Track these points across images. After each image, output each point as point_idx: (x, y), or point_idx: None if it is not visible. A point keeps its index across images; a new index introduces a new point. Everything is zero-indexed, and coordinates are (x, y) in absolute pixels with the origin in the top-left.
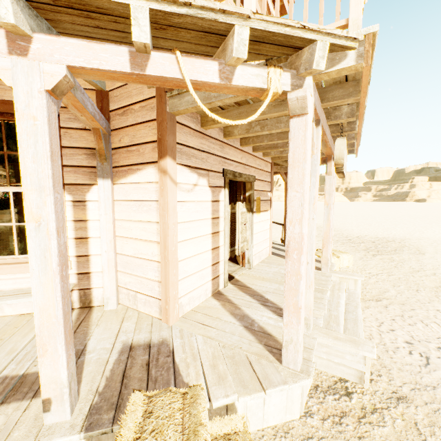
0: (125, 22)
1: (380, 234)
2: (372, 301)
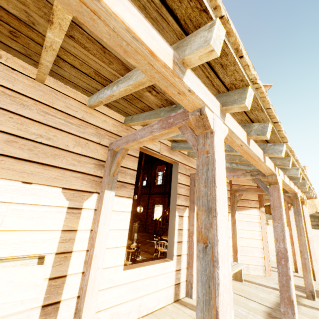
0: None
1: None
2: None
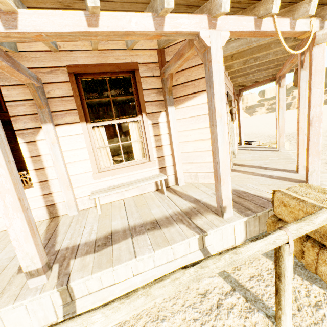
0: (253, 2)
1: (289, 131)
2: None
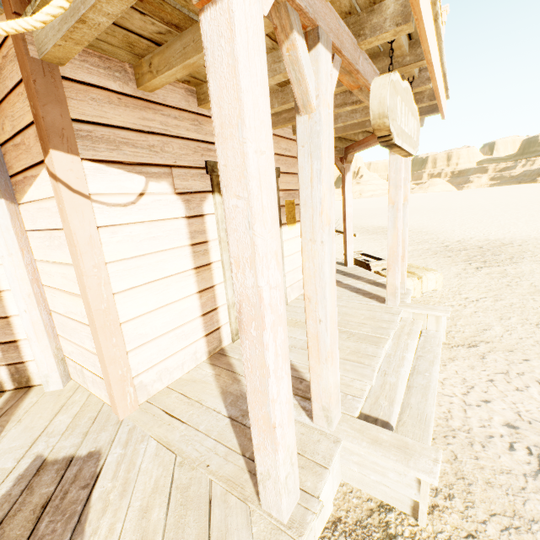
0: None
1: (492, 235)
2: (462, 347)
